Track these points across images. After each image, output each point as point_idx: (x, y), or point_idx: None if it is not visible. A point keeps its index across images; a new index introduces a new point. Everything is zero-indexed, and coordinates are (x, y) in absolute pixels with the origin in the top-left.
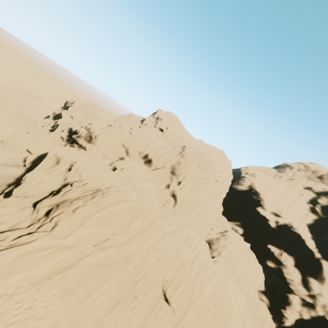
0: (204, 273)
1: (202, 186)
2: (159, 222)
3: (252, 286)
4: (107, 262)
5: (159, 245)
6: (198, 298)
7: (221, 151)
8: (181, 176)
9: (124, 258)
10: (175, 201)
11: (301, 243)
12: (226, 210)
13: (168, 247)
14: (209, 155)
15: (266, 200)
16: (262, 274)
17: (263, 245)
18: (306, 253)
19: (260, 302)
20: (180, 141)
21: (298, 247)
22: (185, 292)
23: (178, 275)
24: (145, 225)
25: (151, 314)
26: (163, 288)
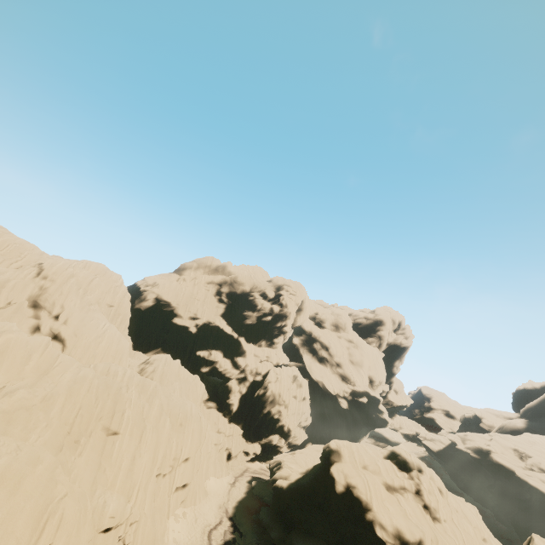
0: (146, 392)
1: (95, 313)
2: (64, 357)
3: (197, 398)
4: (26, 405)
5: (81, 376)
6: (151, 410)
7: (101, 265)
8: (56, 307)
9: (43, 401)
10: (63, 343)
11: (222, 333)
12: (137, 343)
13: (94, 375)
14: (86, 271)
15: (179, 307)
16: (202, 382)
17: (192, 357)
18: (228, 340)
19: (209, 411)
20: (24, 258)
21: (221, 339)
22: (135, 413)
23: (119, 403)
24: (47, 365)
25: (105, 455)
26: (106, 425)
